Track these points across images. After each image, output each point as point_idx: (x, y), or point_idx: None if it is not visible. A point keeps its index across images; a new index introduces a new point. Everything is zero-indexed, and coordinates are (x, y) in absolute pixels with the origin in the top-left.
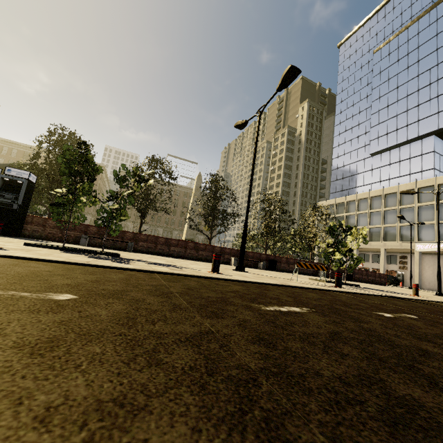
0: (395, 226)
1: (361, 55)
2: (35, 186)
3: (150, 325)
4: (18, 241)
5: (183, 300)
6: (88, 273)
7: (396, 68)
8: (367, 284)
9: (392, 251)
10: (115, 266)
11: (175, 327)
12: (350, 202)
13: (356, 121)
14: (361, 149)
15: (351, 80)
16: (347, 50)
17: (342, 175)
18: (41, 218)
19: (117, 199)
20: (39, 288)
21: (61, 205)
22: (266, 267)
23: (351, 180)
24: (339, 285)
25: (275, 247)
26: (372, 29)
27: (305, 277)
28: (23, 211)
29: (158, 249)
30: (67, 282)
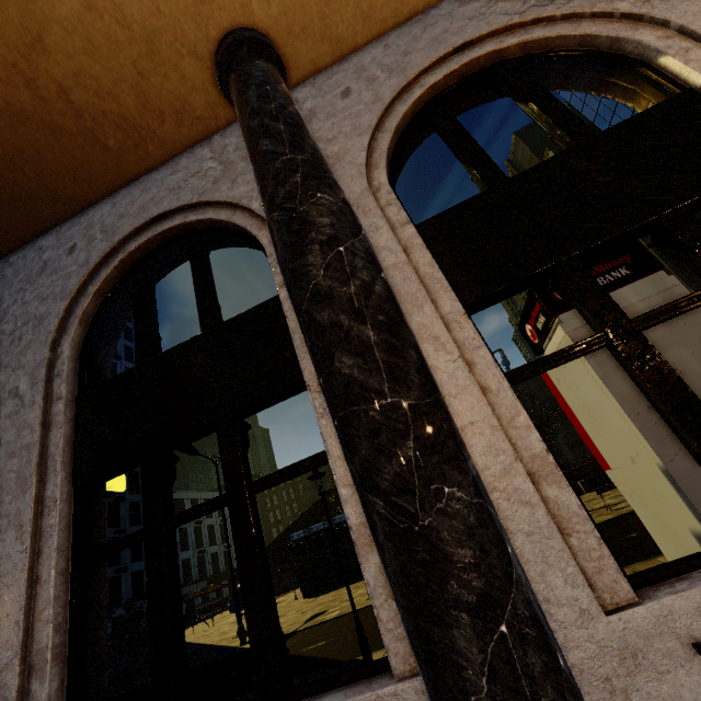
0: None
1: None
2: None
3: None
4: None
5: None
6: None
7: None
8: None
9: None
10: None
11: None
12: None
13: None
14: None
15: None
16: None
17: None
18: None
19: None
20: None
21: None
22: None
23: None
24: None
25: None
26: None
27: None
28: None
29: None
30: None
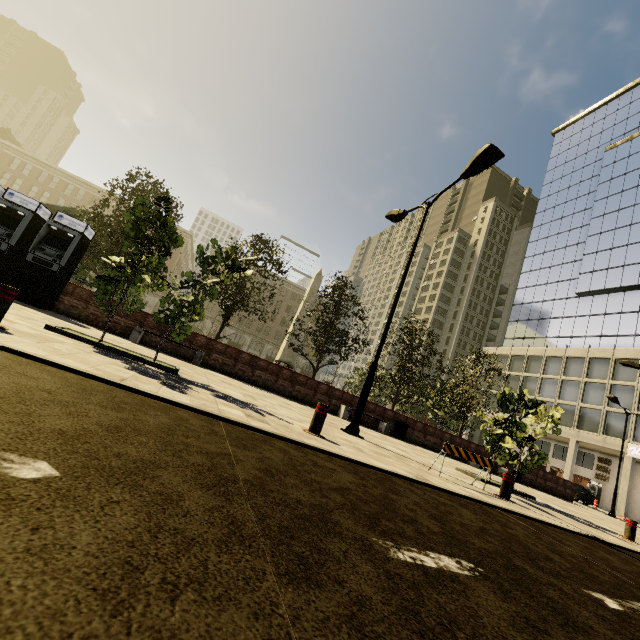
0: (599, 410)
1: (586, 151)
2: (91, 245)
3: (164, 604)
4: (41, 319)
5: (250, 509)
6: (113, 404)
7: (637, 178)
8: (544, 493)
9: (588, 447)
10: (162, 397)
11: (216, 619)
12: (534, 357)
13: (562, 241)
14: (564, 283)
15: (565, 183)
16: (565, 140)
17: (528, 315)
18: (87, 290)
19: (194, 287)
20: (2, 436)
21: (113, 281)
22: (391, 431)
23: (540, 325)
24: (507, 496)
25: (408, 401)
26: (608, 118)
27: (449, 462)
28: (64, 276)
29: (237, 369)
30: (63, 426)
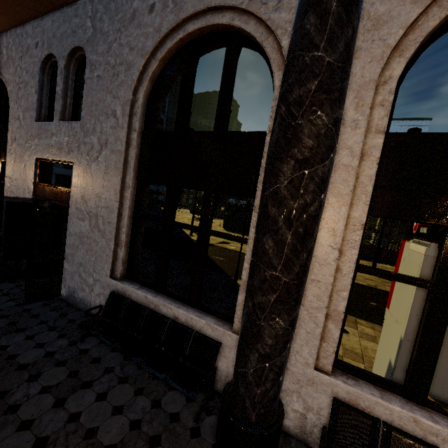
0: None
1: None
2: None
3: None
4: None
5: None
6: None
7: None
8: None
9: None
10: None
11: None
12: None
13: None
14: None
15: None
16: None
17: None
18: None
19: None
20: None
21: None
22: None
23: None
24: None
25: None
26: None
27: None
28: None
29: None
30: None
